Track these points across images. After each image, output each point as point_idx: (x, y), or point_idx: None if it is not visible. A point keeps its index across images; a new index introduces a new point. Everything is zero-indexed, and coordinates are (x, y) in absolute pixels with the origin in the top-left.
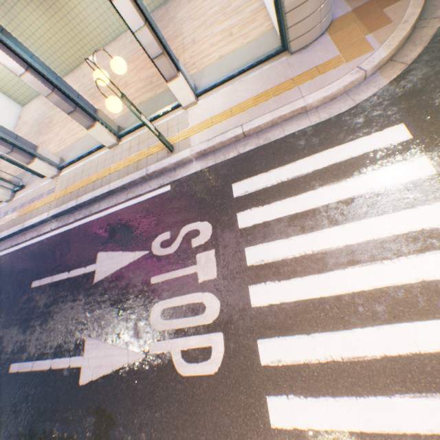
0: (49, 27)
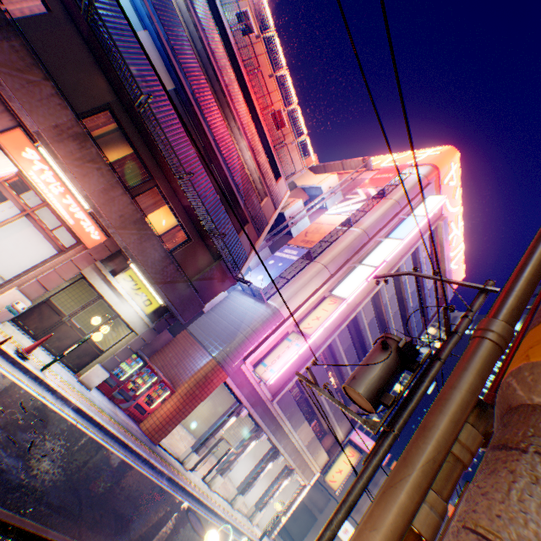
0: None
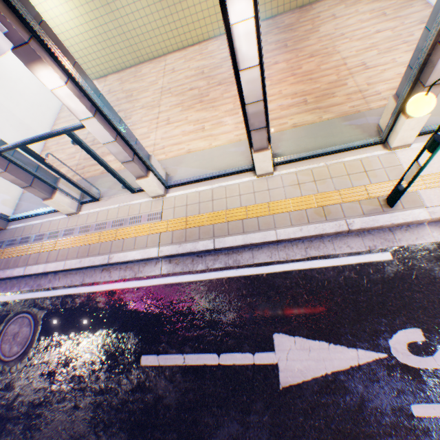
0: (146, 4)
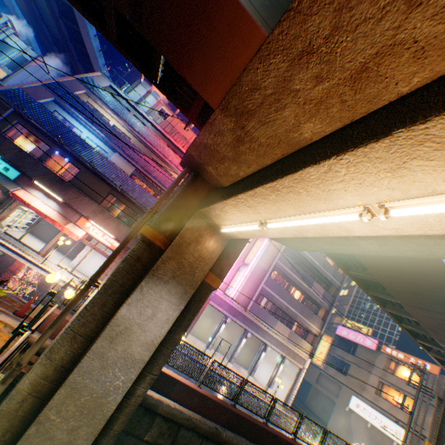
0: (207, 326)
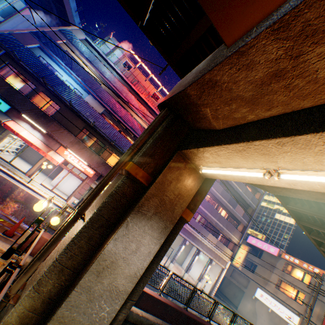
0: None
